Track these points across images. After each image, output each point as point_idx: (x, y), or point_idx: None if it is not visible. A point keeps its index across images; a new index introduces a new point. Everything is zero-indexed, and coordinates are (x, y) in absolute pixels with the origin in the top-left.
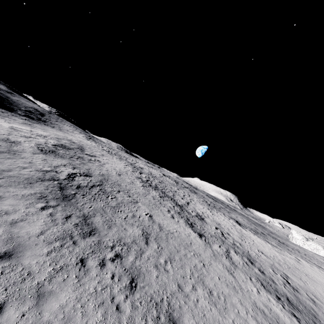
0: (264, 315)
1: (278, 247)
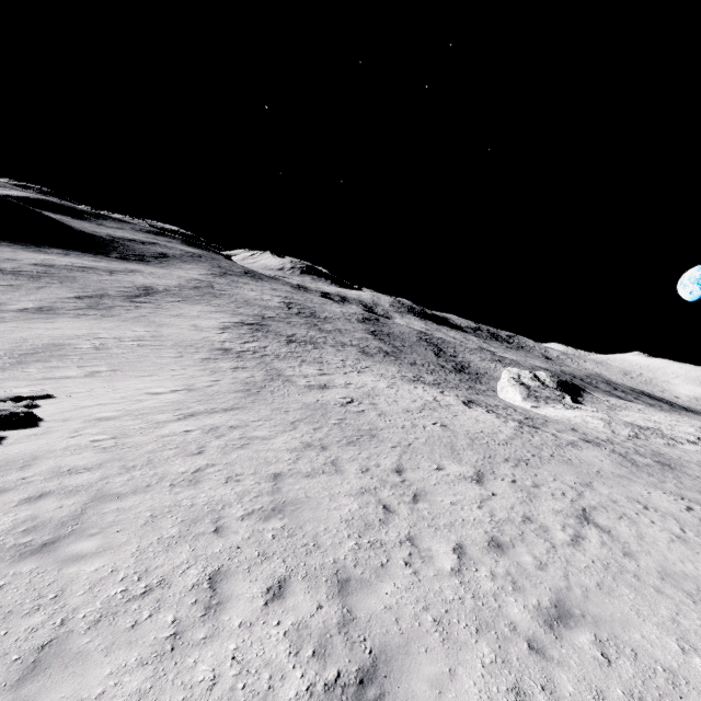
0: (0, 303)
1: (226, 330)
